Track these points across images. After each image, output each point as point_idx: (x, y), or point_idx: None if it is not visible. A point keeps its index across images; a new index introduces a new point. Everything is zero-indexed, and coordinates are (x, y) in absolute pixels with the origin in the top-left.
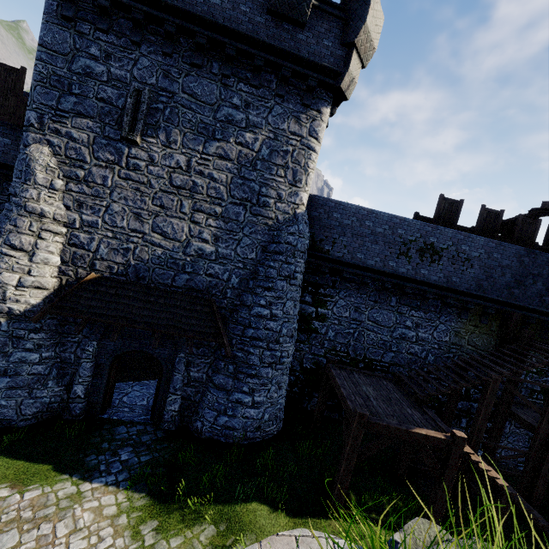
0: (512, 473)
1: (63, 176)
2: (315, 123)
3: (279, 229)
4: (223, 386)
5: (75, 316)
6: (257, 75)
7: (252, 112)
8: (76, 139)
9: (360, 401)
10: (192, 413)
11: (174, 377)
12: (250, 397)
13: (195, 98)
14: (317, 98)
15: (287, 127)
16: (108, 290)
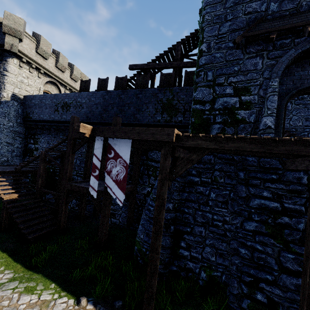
0: (54, 207)
1: None
2: (5, 65)
3: None
4: None
5: None
6: None
7: None
8: None
9: None
10: None
11: None
12: None
13: None
14: (5, 56)
15: None
16: None
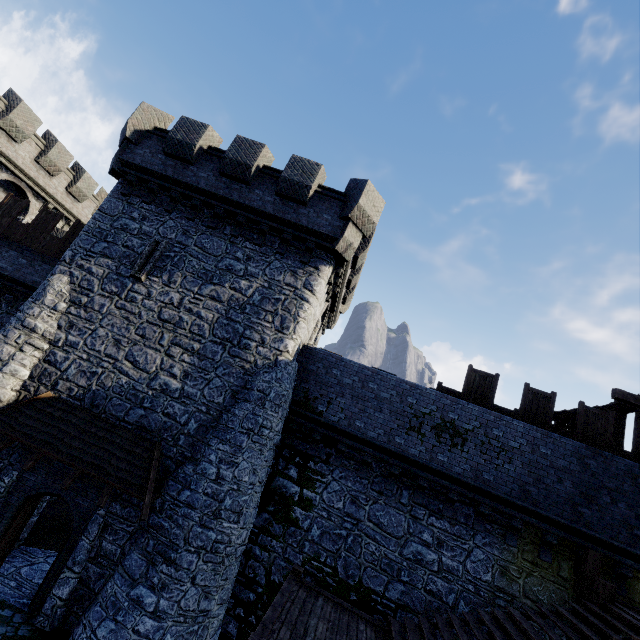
0: None
1: (69, 300)
2: (311, 277)
3: (255, 374)
4: (131, 571)
5: (3, 432)
6: (262, 236)
7: (252, 264)
8: (94, 273)
9: (284, 634)
10: (83, 611)
11: (80, 541)
12: (156, 597)
13: (203, 250)
14: (317, 257)
15: (283, 279)
16: (54, 411)
